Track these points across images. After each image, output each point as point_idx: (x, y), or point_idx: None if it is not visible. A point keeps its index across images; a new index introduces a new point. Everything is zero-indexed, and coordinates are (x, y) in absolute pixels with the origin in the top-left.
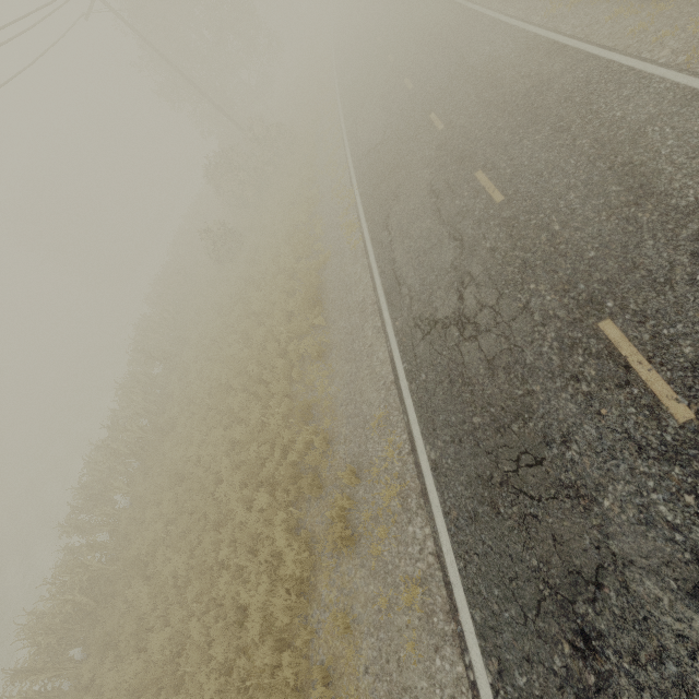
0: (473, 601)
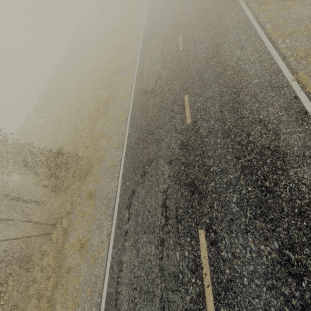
0: (142, 44)
